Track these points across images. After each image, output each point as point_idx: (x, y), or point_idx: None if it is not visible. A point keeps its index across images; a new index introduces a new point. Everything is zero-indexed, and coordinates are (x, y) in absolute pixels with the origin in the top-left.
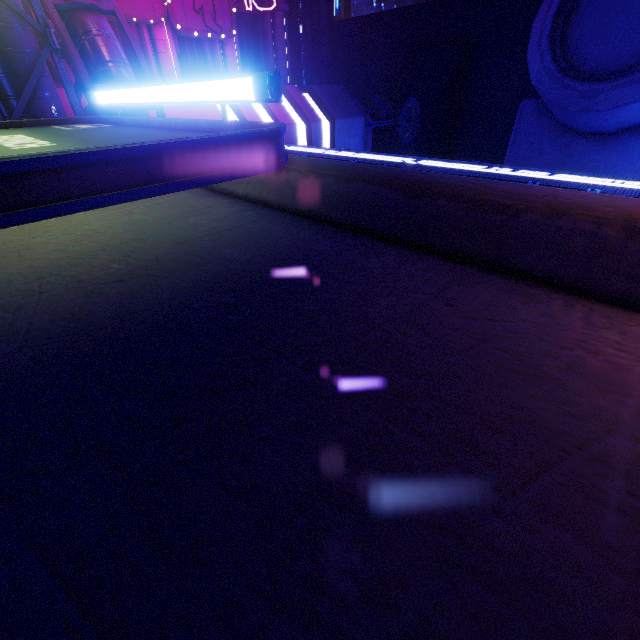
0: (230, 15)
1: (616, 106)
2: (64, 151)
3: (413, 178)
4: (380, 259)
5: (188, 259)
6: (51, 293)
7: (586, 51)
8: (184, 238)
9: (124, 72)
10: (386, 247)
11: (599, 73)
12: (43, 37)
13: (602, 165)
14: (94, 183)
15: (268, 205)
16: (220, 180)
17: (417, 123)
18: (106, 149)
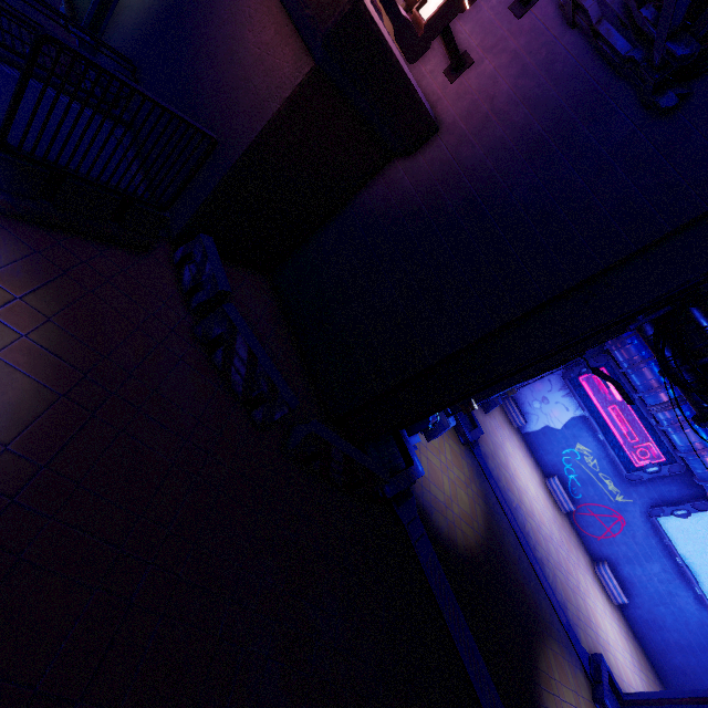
0: None
1: None
2: None
3: None
4: None
5: None
6: None
7: None
8: None
9: None
10: None
11: None
12: None
13: None
14: None
15: None
16: None
17: None
18: None
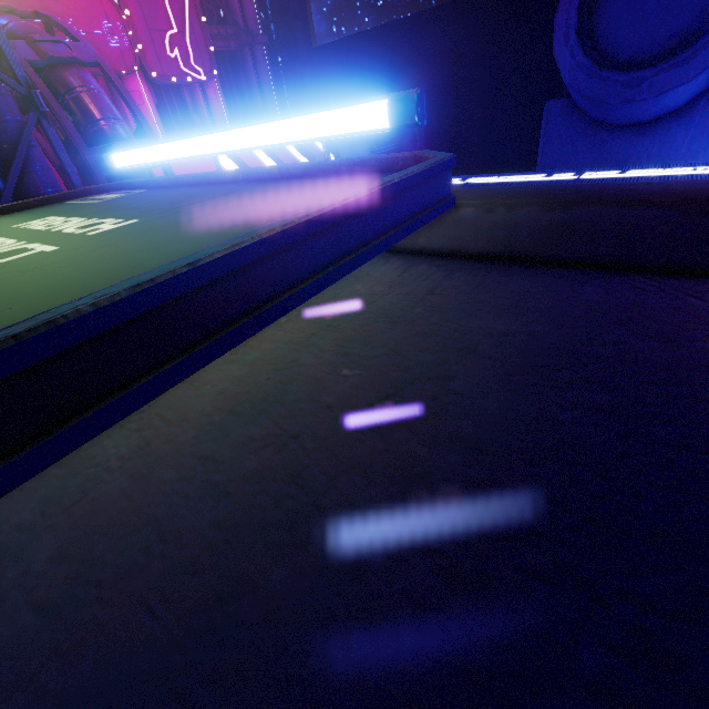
0: (208, 55)
1: (662, 92)
2: (288, 222)
3: (654, 190)
4: (705, 300)
5: (439, 344)
6: (310, 435)
7: (617, 40)
8: (387, 315)
9: (120, 129)
10: (682, 282)
11: (636, 61)
12: (26, 100)
13: (644, 156)
14: (310, 261)
15: (434, 253)
16: (411, 231)
17: (422, 143)
18: (326, 211)
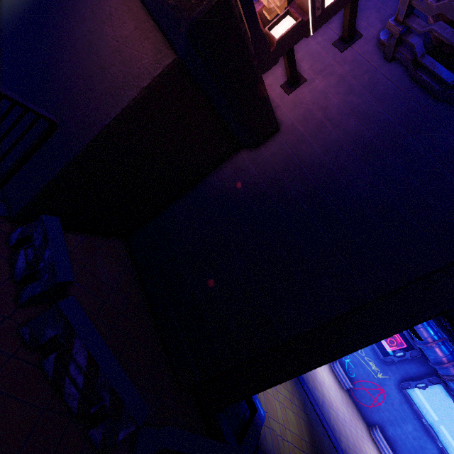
0: None
1: None
2: None
3: None
4: None
5: None
6: None
7: None
8: None
9: None
10: None
11: None
12: None
13: None
14: None
15: None
16: None
17: None
18: None
